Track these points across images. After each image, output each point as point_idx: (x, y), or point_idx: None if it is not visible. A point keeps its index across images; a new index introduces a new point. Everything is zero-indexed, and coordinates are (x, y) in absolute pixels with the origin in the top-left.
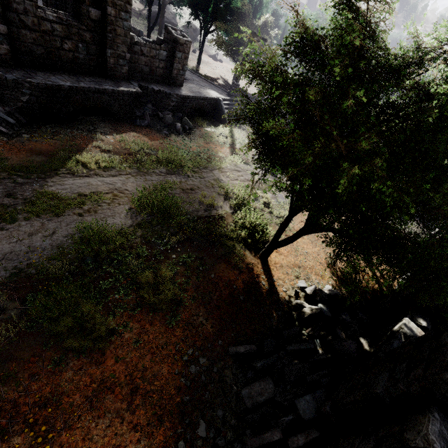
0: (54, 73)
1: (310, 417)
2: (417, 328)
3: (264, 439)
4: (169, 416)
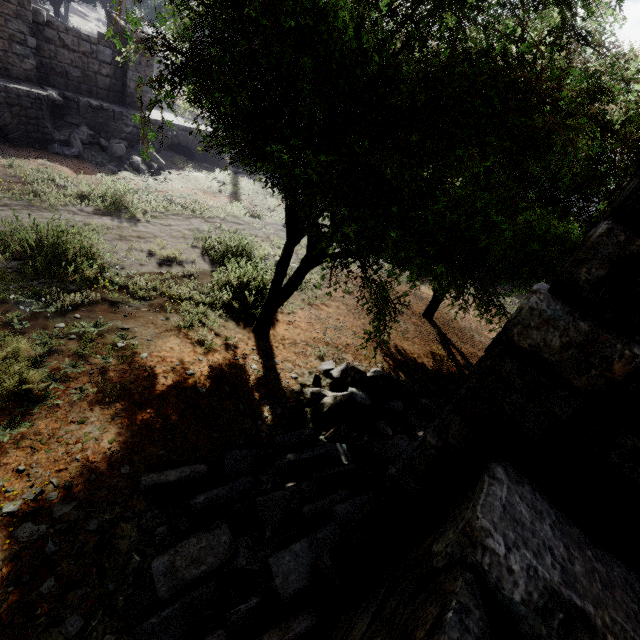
0: None
1: (297, 588)
2: None
3: None
4: None
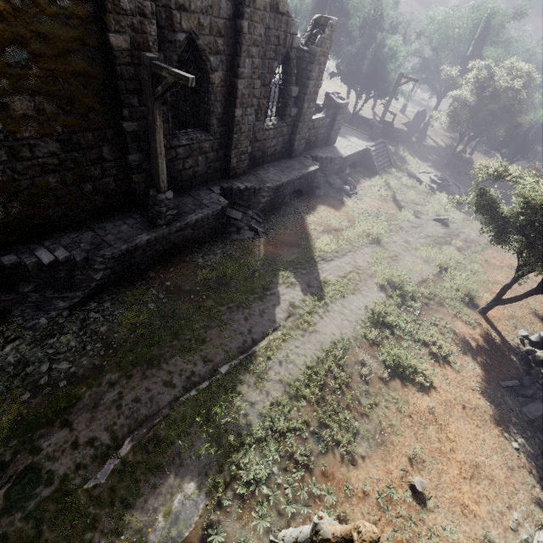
0: (265, 169)
1: None
2: None
3: None
4: (490, 421)
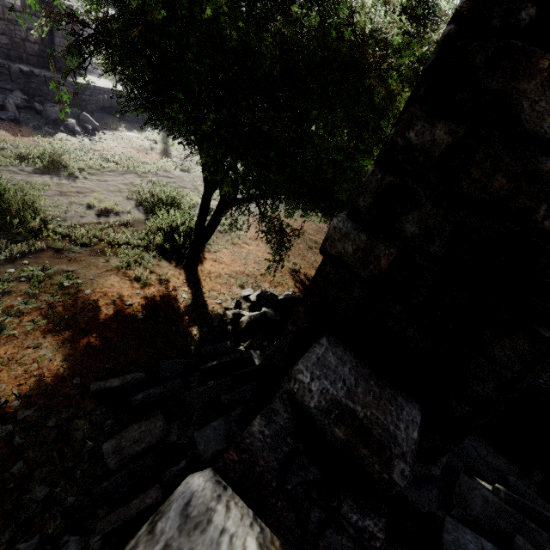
0: None
1: (215, 451)
2: None
3: (127, 513)
4: None
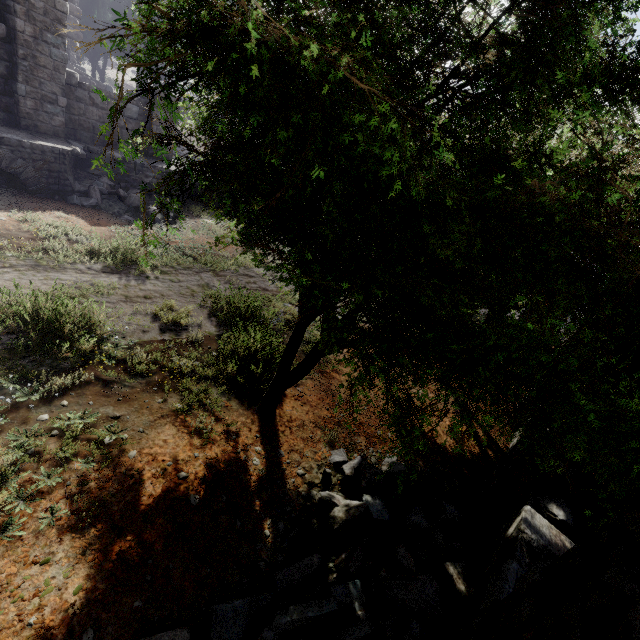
0: None
1: None
2: (550, 527)
3: None
4: None
